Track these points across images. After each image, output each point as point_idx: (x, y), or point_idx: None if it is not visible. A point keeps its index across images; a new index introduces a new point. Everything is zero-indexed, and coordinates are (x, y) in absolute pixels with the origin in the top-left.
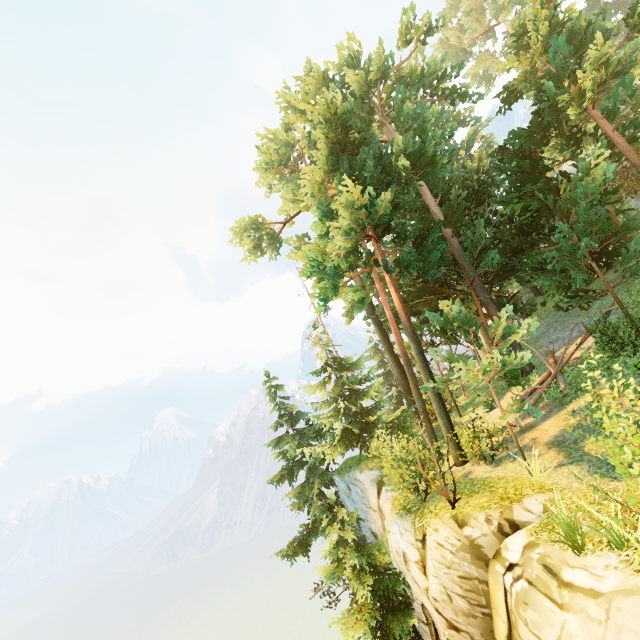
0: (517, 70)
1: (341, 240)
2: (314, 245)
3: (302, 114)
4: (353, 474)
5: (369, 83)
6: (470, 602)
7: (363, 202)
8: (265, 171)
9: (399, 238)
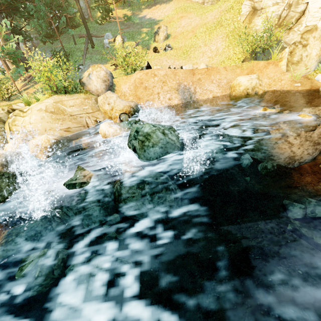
0: None
1: None
2: None
3: None
4: None
5: None
6: None
7: None
8: None
9: None
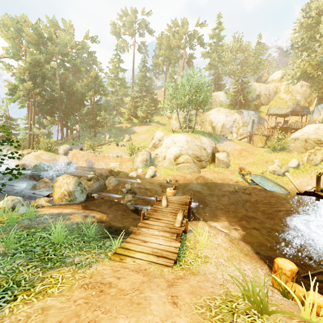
0: (83, 82)
1: (23, 91)
2: (14, 83)
3: (29, 36)
4: (0, 147)
5: (54, 51)
6: (18, 160)
7: (32, 87)
8: (3, 36)
9: (42, 97)
